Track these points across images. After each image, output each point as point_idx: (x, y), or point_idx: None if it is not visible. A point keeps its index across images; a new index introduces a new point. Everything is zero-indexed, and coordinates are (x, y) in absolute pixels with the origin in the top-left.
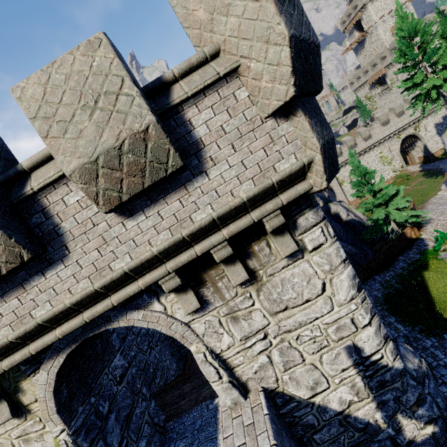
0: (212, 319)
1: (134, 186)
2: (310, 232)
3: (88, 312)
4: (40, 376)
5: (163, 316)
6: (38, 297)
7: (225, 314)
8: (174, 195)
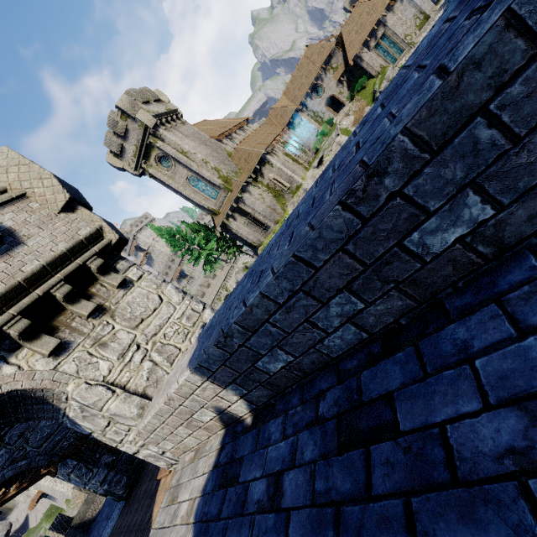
0: (80, 354)
1: None
2: (130, 271)
3: None
4: None
5: (19, 372)
6: None
7: (92, 345)
8: None
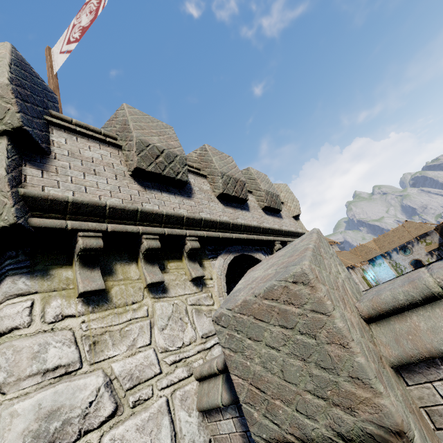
0: None
1: (273, 205)
2: None
3: (255, 235)
4: (219, 260)
5: None
6: (240, 216)
7: None
8: (276, 218)
